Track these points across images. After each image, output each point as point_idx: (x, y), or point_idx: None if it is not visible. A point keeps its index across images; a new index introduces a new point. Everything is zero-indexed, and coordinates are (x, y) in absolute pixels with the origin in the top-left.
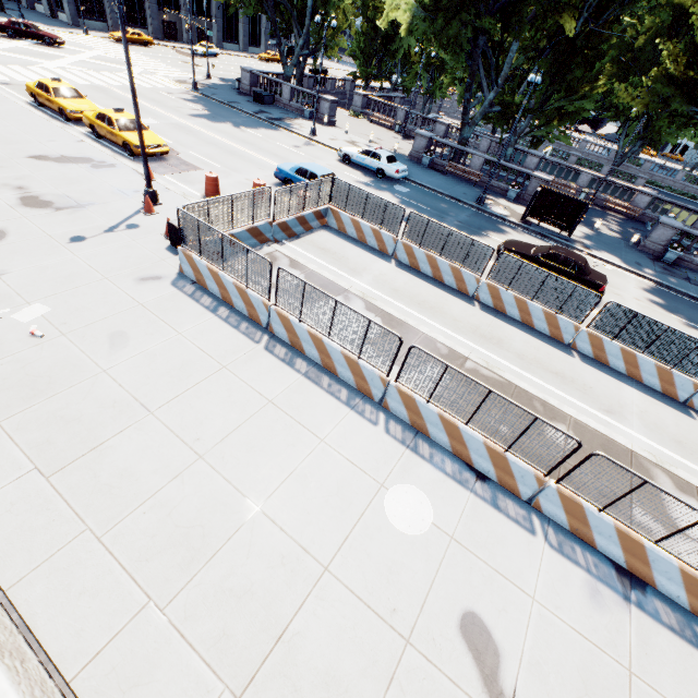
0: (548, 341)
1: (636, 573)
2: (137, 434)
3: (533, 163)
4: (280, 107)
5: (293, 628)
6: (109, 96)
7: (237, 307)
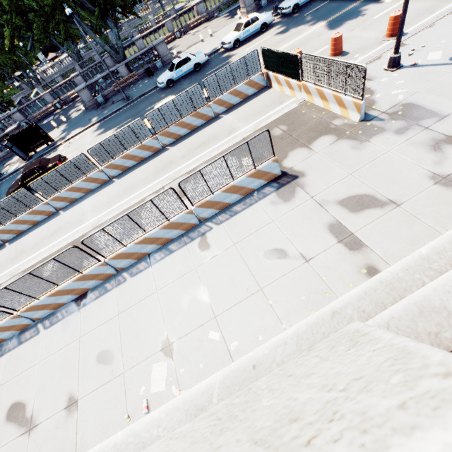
0: (47, 221)
1: (82, 293)
2: None
3: (19, 116)
4: None
5: None
6: None
7: None
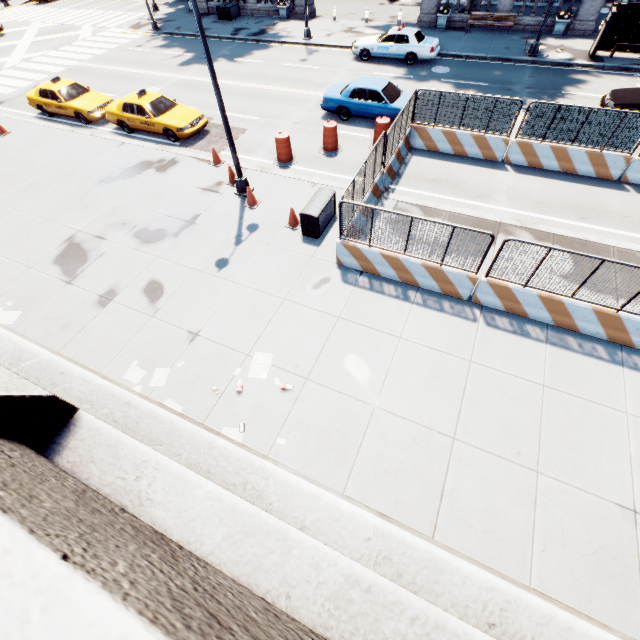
0: None
1: None
2: (463, 467)
3: None
4: (248, 15)
5: None
6: (93, 76)
7: (423, 286)
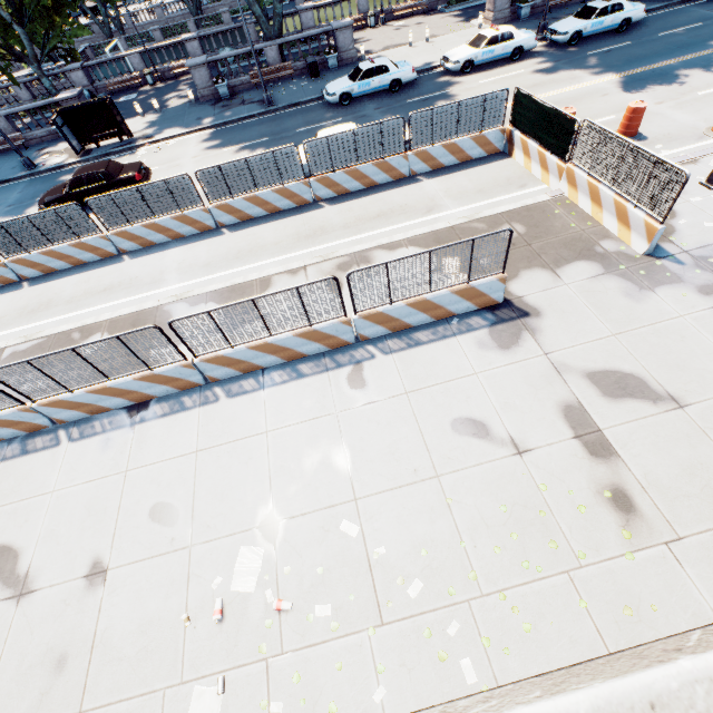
0: (100, 266)
1: (142, 400)
2: None
3: (82, 78)
4: None
5: None
6: None
7: None
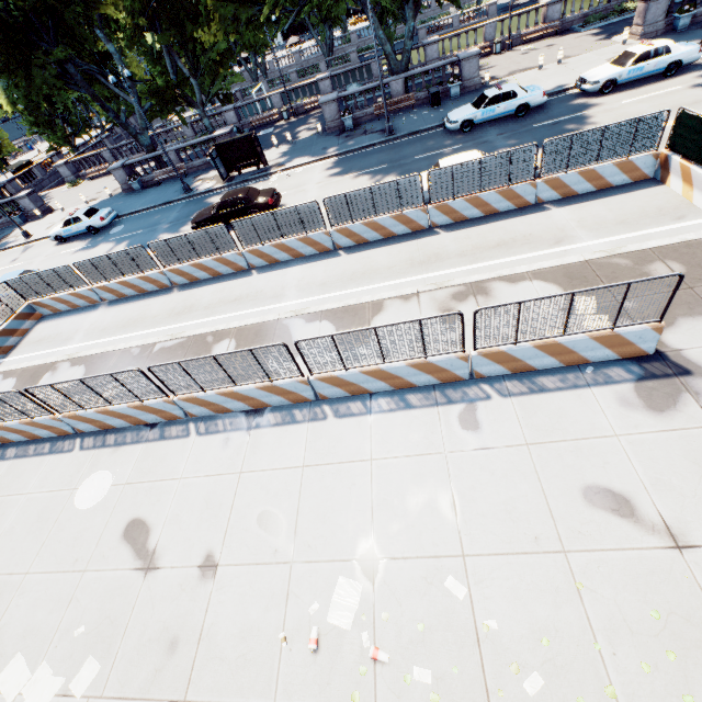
0: (233, 278)
1: (258, 407)
2: None
3: (233, 117)
4: None
5: (1, 625)
6: None
7: None
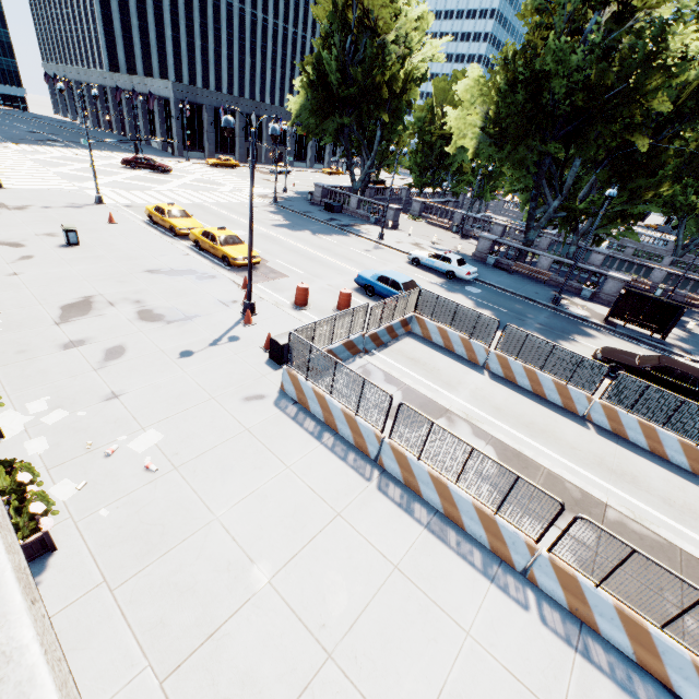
0: (691, 479)
1: None
2: (256, 614)
3: (598, 259)
4: (348, 214)
5: None
6: (207, 212)
7: (341, 432)
